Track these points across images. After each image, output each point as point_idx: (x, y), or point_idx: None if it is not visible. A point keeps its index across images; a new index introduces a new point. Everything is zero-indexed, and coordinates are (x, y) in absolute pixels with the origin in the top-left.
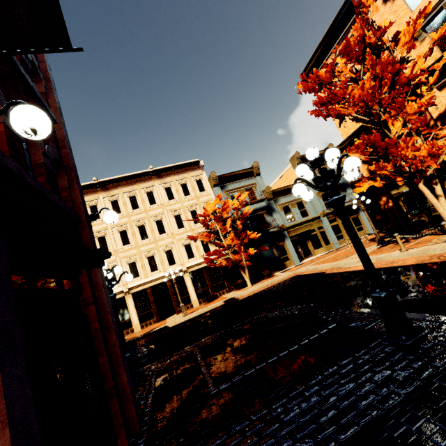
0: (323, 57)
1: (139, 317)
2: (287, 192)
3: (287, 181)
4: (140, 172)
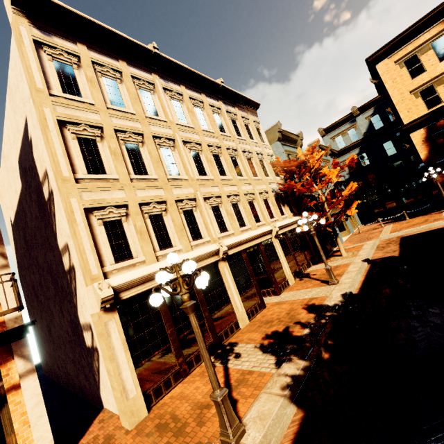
0: (394, 48)
1: (241, 299)
2: None
3: None
4: (211, 79)
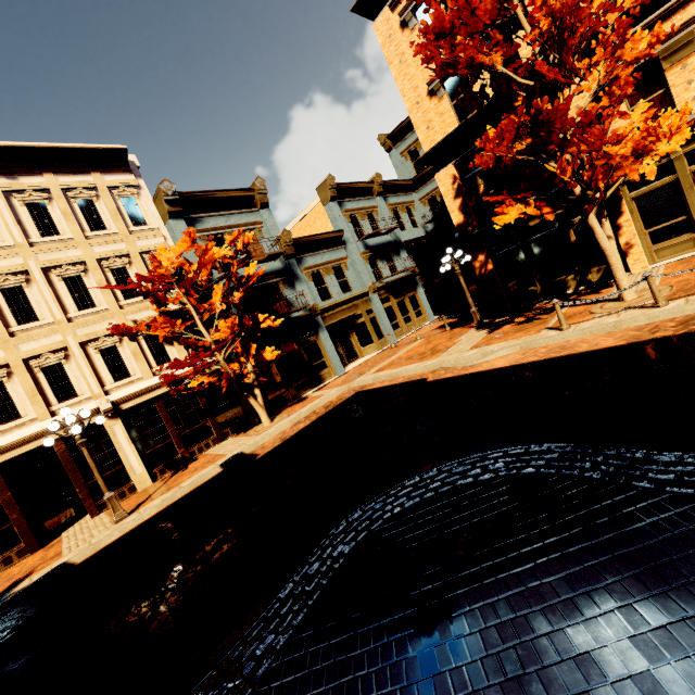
0: None
1: None
2: (317, 247)
3: (310, 230)
4: None
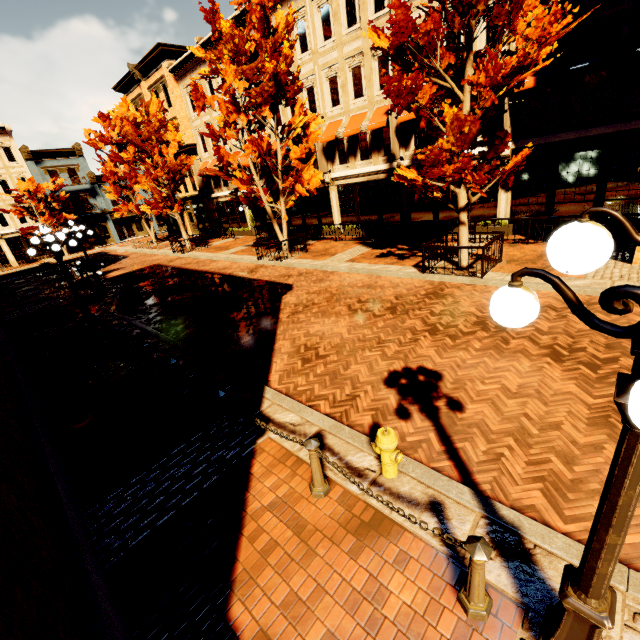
0: (127, 89)
1: None
2: None
3: None
4: None
